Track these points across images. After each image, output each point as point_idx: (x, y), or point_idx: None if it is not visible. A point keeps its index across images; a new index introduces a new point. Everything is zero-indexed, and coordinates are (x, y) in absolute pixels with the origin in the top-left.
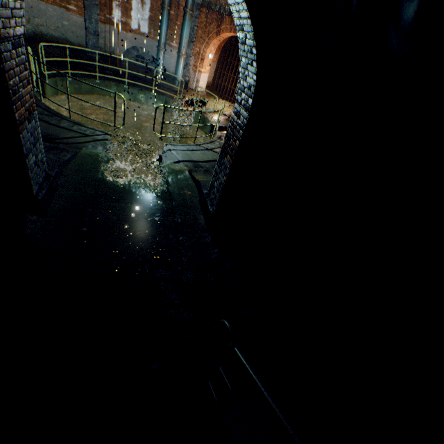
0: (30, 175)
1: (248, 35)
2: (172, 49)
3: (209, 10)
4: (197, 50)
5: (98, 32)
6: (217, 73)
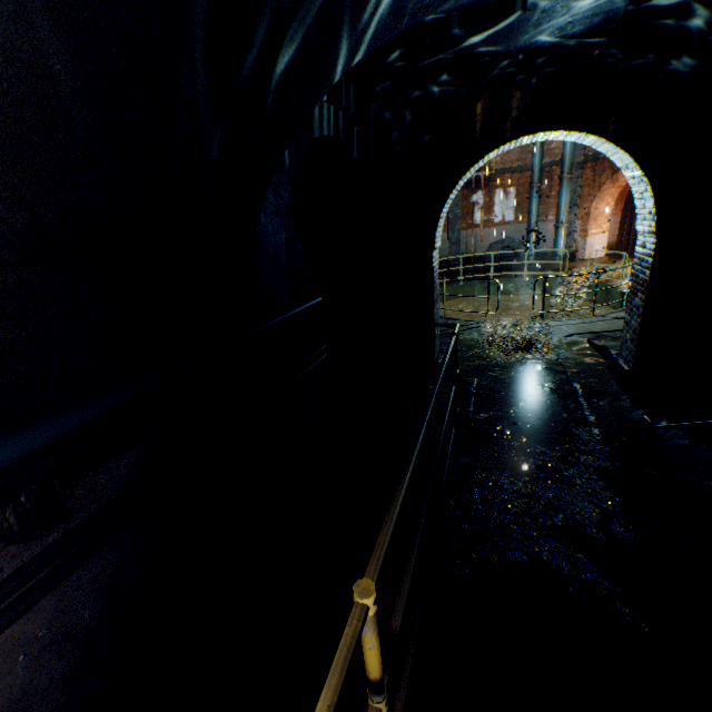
0: (435, 342)
1: (633, 169)
2: (546, 224)
3: (595, 162)
4: (583, 212)
5: (459, 239)
6: (623, 227)
